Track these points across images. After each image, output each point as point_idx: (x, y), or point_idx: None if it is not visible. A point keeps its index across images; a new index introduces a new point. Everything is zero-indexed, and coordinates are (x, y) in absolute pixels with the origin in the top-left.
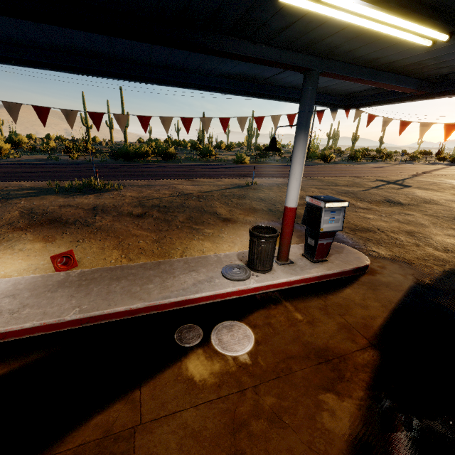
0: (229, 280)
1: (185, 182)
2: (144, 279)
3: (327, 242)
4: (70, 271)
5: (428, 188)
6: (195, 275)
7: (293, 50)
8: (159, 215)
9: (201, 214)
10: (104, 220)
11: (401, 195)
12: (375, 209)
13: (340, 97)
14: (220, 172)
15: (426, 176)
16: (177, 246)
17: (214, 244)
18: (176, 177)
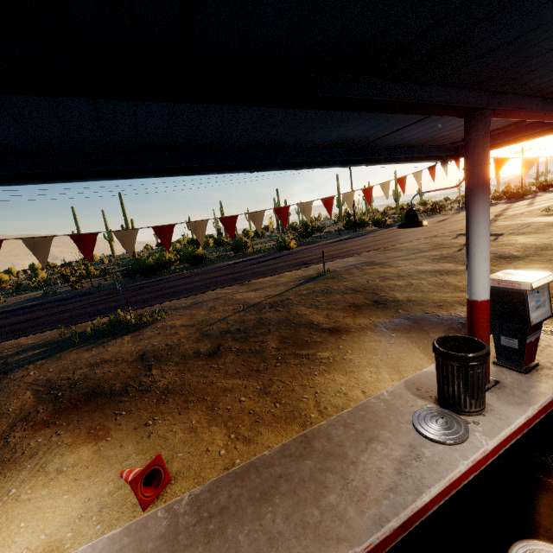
0: (443, 445)
1: (239, 288)
2: (308, 483)
3: (535, 338)
4: (170, 501)
5: (524, 232)
6: (383, 449)
7: (463, 87)
8: (240, 346)
9: (294, 330)
10: (167, 373)
11: (506, 246)
12: (496, 270)
13: (445, 147)
14: (272, 265)
15: (503, 219)
16: (300, 393)
17: (348, 374)
18: (224, 284)
